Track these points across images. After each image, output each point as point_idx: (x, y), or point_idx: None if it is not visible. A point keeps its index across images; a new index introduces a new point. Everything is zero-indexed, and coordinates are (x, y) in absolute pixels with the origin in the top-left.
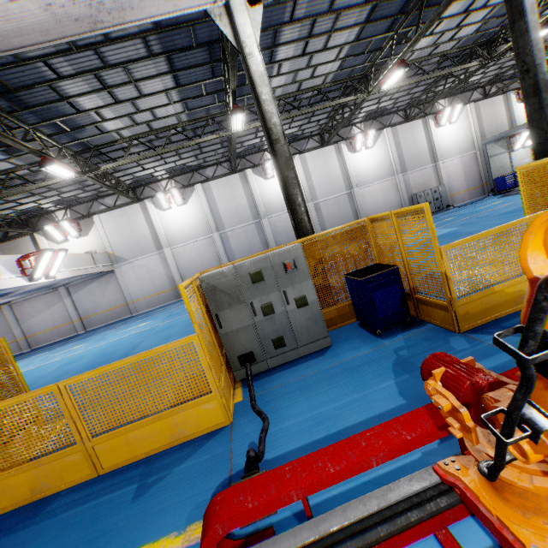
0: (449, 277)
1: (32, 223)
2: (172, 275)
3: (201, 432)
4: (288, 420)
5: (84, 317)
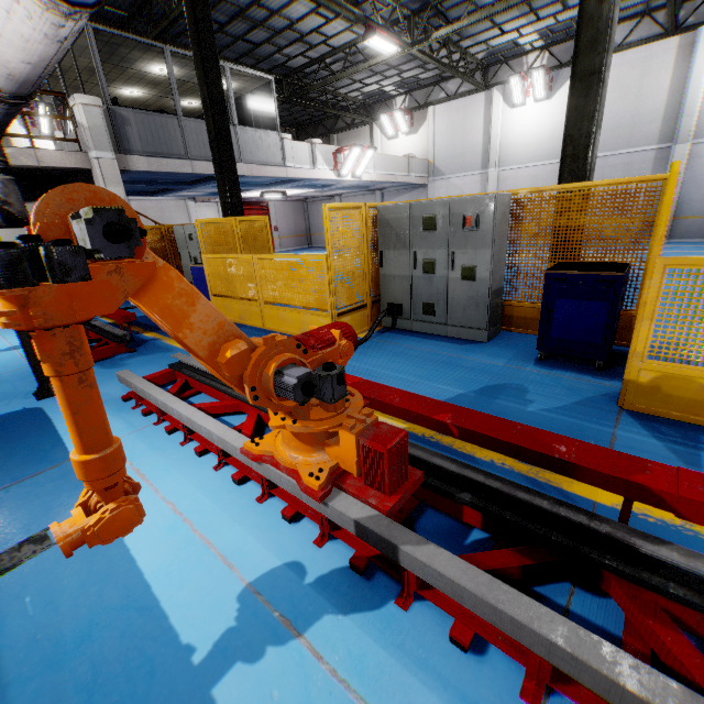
0: (646, 315)
1: (374, 109)
2: None
3: None
4: (355, 362)
5: None
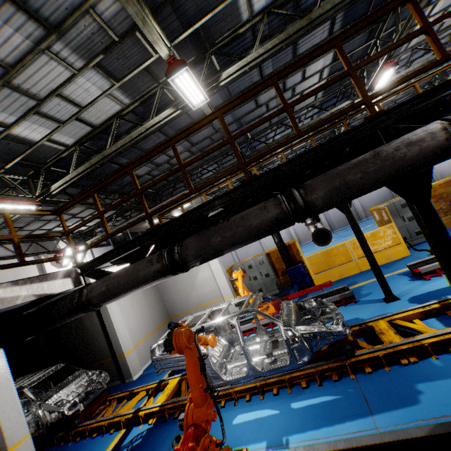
0: None
1: None
2: (290, 232)
3: (398, 258)
4: None
5: (241, 260)
